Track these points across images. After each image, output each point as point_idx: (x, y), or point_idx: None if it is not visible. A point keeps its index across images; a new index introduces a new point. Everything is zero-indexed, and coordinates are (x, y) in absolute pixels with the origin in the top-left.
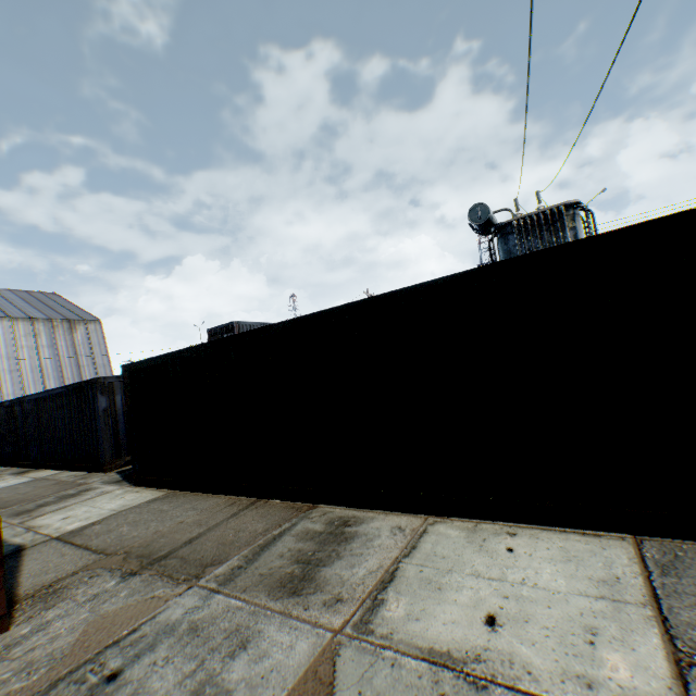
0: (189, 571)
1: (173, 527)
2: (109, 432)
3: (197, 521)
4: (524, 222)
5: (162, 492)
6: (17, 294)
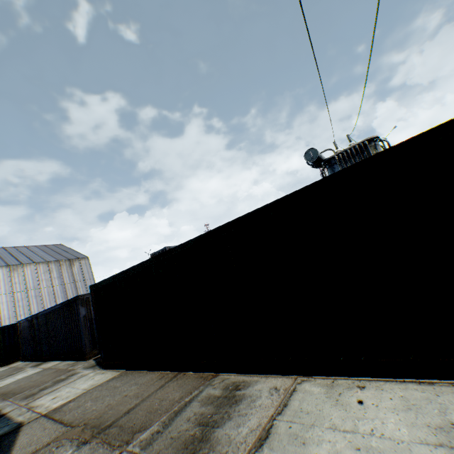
0: (123, 437)
1: (119, 400)
2: (87, 331)
3: (136, 393)
4: (342, 155)
5: (118, 371)
6: (39, 247)
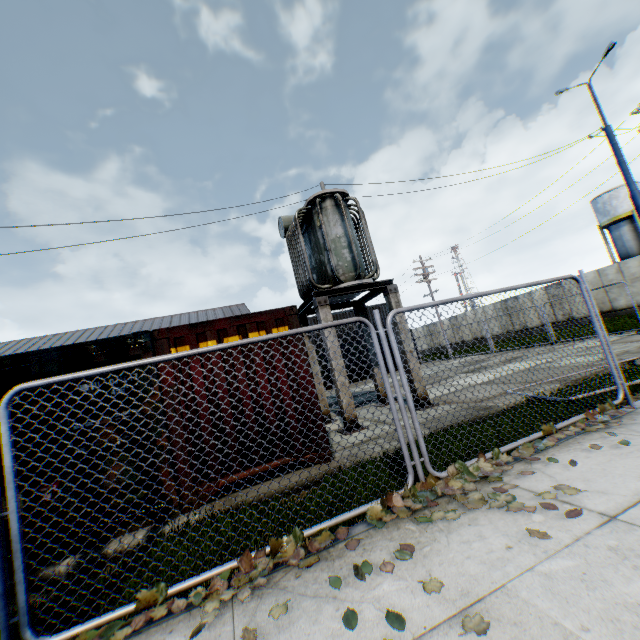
0: None
1: None
2: None
3: None
4: (302, 227)
5: None
6: (223, 310)
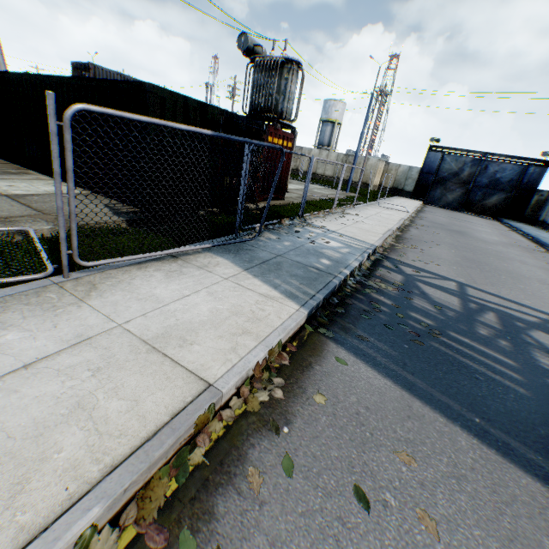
0: None
1: None
2: None
3: None
4: (266, 62)
5: None
6: None
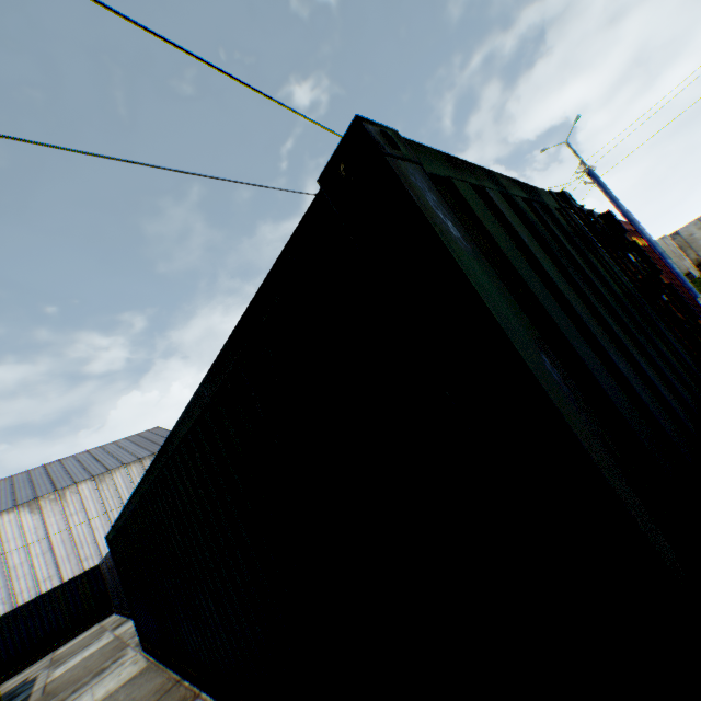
0: None
1: None
2: None
3: None
4: None
5: (147, 661)
6: (130, 440)
